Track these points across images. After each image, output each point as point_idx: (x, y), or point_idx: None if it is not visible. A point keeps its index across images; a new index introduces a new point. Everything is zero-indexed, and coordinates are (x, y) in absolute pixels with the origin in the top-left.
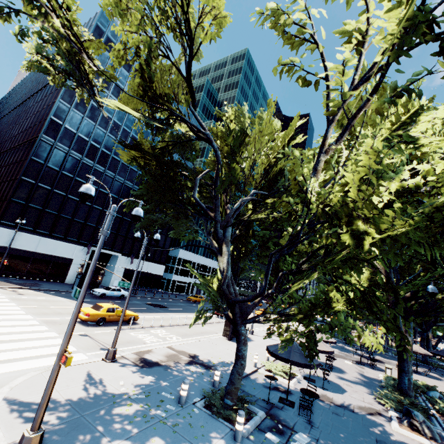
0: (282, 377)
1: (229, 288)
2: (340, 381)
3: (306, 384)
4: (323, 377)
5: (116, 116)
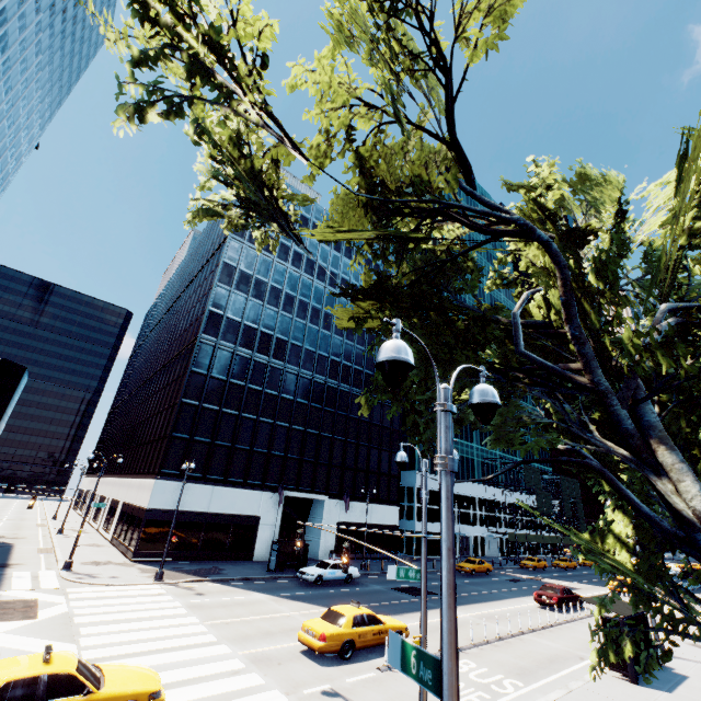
0: None
1: None
2: None
3: None
4: None
5: (287, 286)
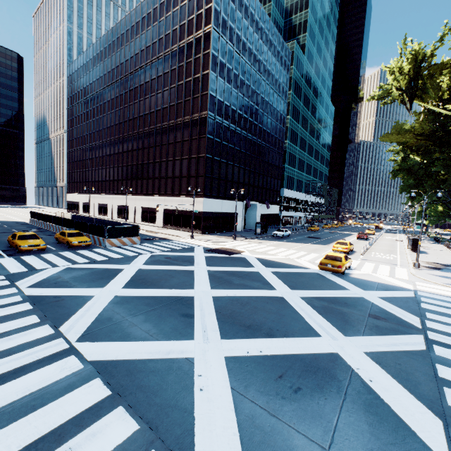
0: None
1: None
2: None
3: None
4: None
5: (240, 72)
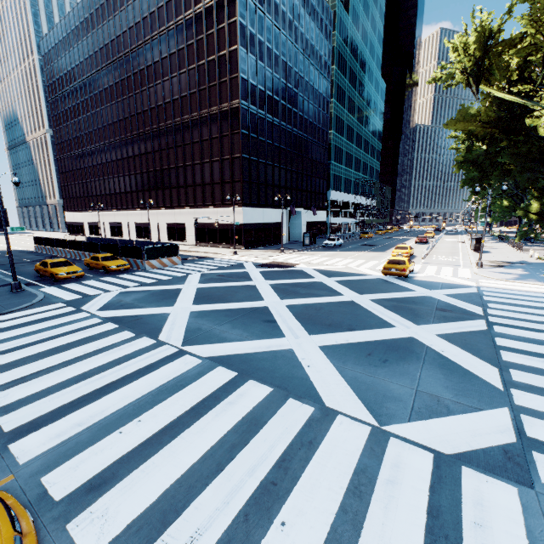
0: None
1: None
2: None
3: None
4: None
5: (274, 45)
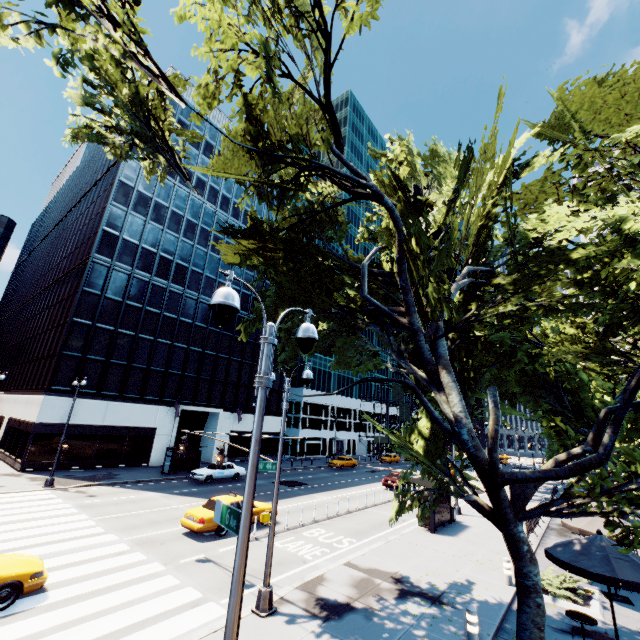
0: (569, 600)
1: (480, 451)
2: None
3: (620, 611)
4: None
5: (189, 212)
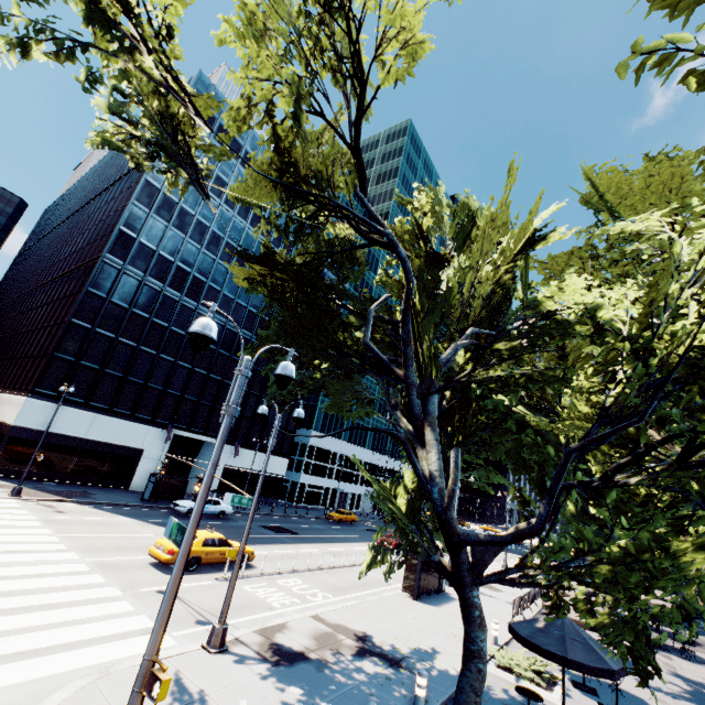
0: (533, 683)
1: None
2: (641, 690)
3: (582, 700)
4: (615, 686)
5: (216, 224)
